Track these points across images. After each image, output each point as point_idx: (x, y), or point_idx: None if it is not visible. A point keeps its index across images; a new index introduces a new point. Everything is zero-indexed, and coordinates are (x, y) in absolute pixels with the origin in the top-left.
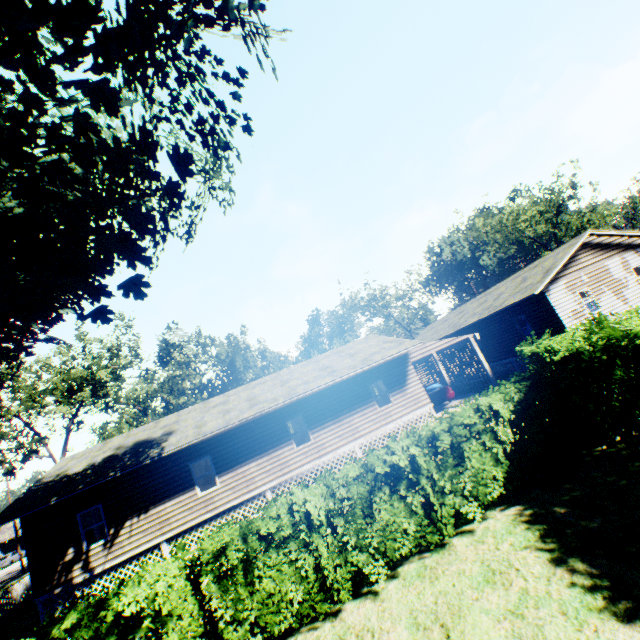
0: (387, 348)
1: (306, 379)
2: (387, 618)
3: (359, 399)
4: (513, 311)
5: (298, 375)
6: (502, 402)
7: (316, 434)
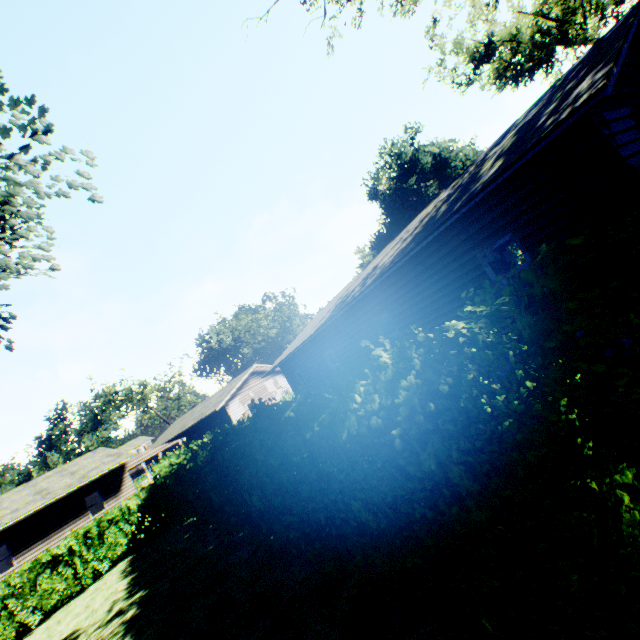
0: (107, 462)
1: (17, 506)
2: (34, 636)
3: (74, 512)
4: (214, 417)
5: (9, 503)
6: (137, 500)
7: (22, 557)
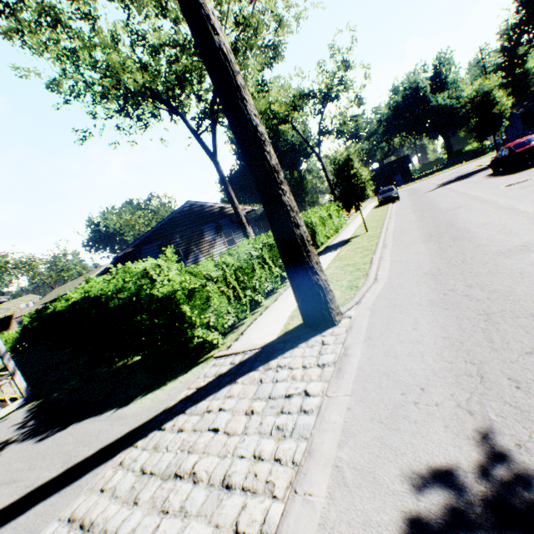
0: (1, 313)
1: None
2: None
3: None
4: None
5: None
6: (18, 332)
7: None
